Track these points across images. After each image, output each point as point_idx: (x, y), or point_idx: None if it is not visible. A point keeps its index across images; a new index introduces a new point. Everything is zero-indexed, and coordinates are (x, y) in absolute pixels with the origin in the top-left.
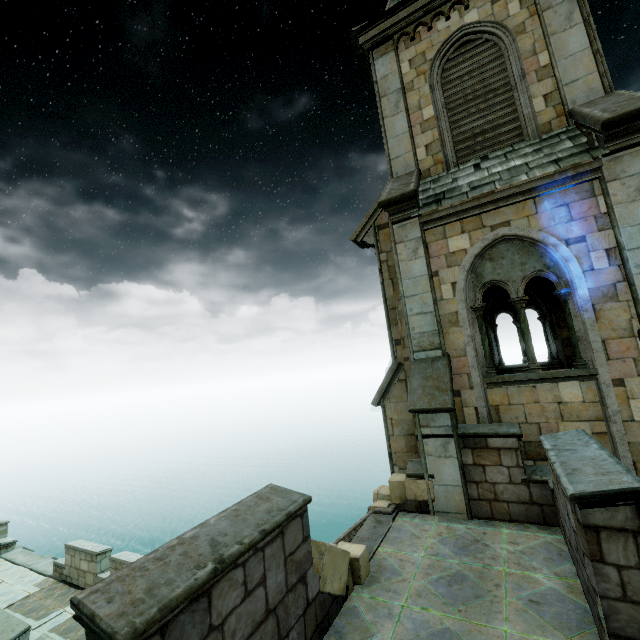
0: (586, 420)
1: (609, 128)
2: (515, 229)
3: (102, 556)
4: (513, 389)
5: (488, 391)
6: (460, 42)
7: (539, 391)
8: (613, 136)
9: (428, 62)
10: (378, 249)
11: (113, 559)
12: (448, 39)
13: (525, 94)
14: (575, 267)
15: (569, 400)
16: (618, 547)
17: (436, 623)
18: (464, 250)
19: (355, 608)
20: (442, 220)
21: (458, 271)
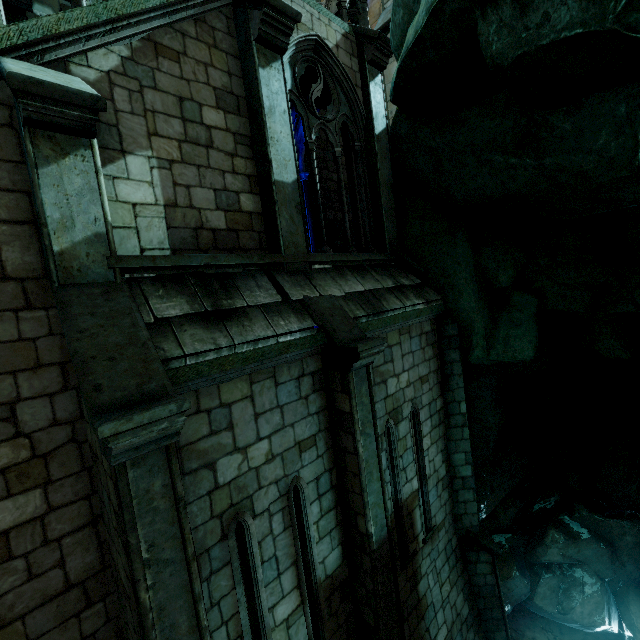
0: None
1: None
2: None
3: None
4: None
5: None
6: None
7: None
8: None
9: None
10: None
11: None
12: None
13: None
14: None
15: None
16: None
17: None
18: None
19: None
20: None
21: None
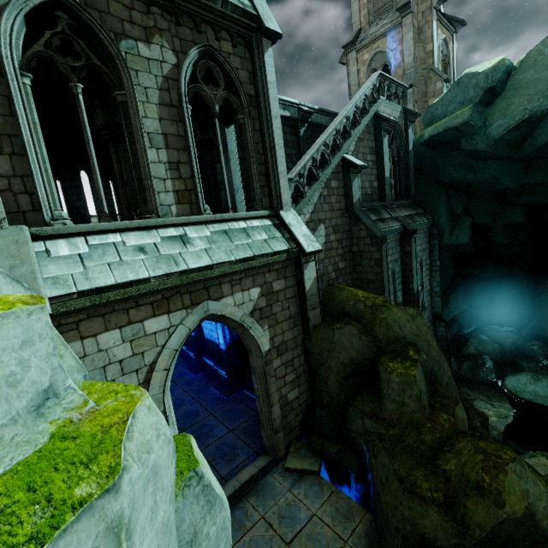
0: None
1: (399, 11)
2: (380, 49)
3: None
4: None
5: None
6: None
7: None
8: (402, 12)
9: None
10: (347, 65)
11: None
12: None
13: None
14: (392, 59)
15: None
16: None
17: None
18: (367, 59)
19: None
20: (361, 49)
21: (365, 67)
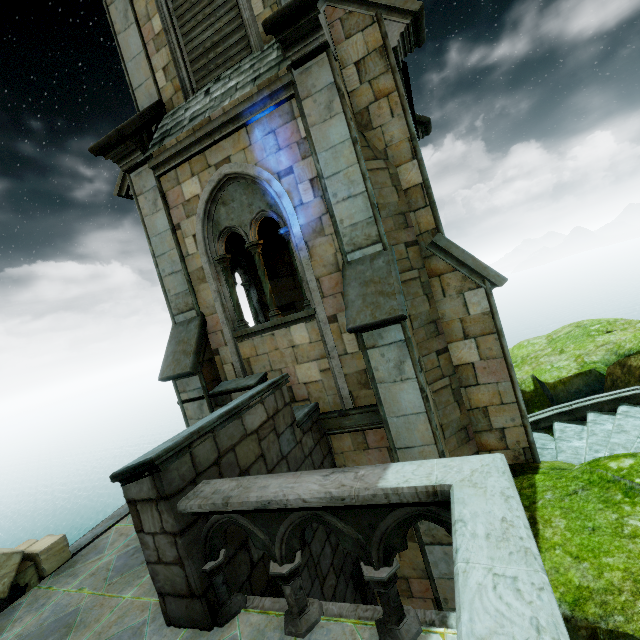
0: (314, 359)
1: (276, 32)
2: (234, 166)
3: None
4: (258, 340)
5: (239, 345)
6: None
7: (277, 338)
8: (288, 42)
9: None
10: None
11: None
12: None
13: None
14: (288, 203)
15: (300, 343)
16: (149, 516)
17: (74, 605)
18: (197, 196)
19: (18, 605)
20: (170, 163)
21: (196, 221)
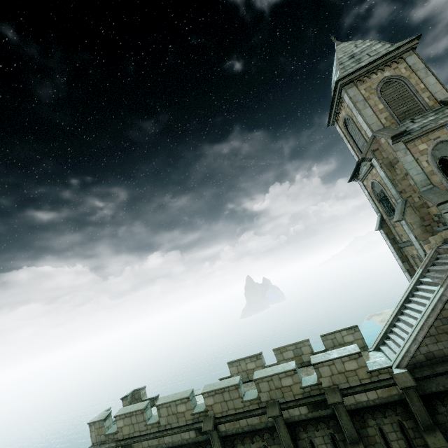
0: None
1: None
2: (443, 138)
3: (261, 355)
4: None
5: None
6: (384, 82)
7: None
8: None
9: (373, 89)
10: (376, 159)
11: (277, 349)
12: (380, 81)
13: (420, 97)
14: None
15: None
16: None
17: None
18: (426, 149)
19: None
20: (413, 140)
21: (426, 156)
